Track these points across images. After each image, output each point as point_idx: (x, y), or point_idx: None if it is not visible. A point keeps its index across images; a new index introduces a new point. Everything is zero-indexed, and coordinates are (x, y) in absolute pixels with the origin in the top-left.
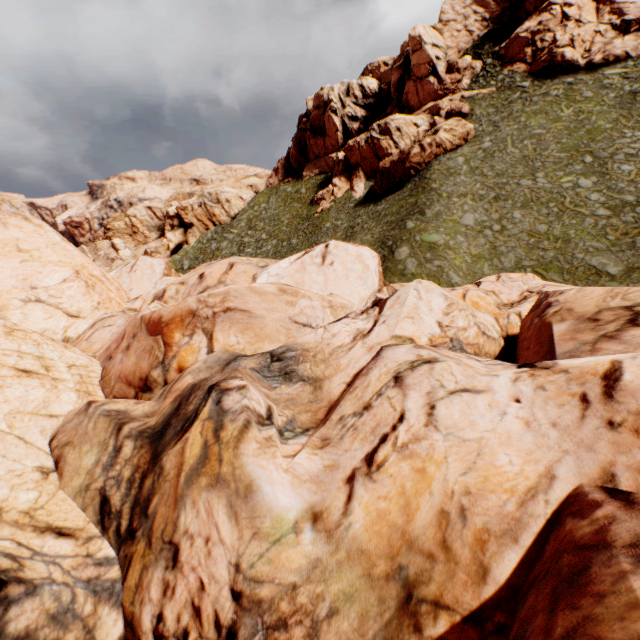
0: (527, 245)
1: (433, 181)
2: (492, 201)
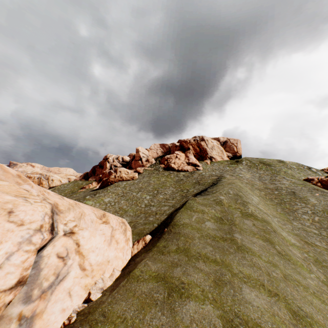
0: (115, 211)
1: (110, 186)
2: (120, 196)
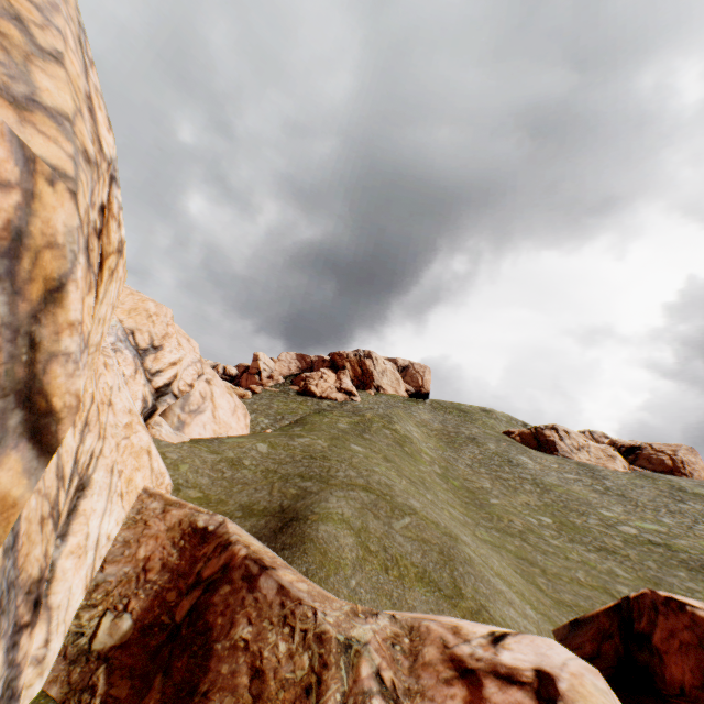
0: None
1: None
2: None
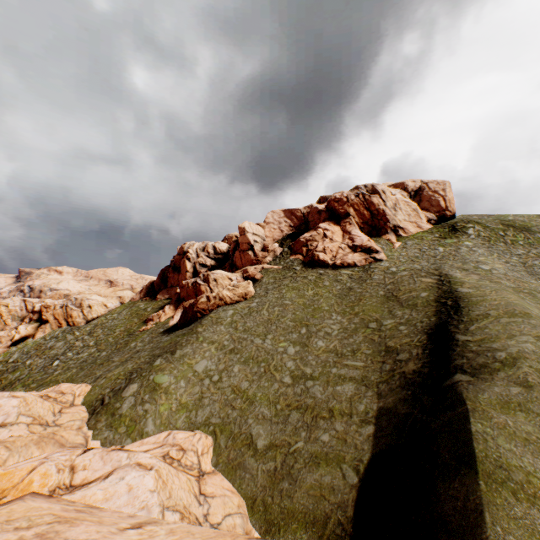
0: (226, 400)
1: (202, 325)
2: (228, 352)
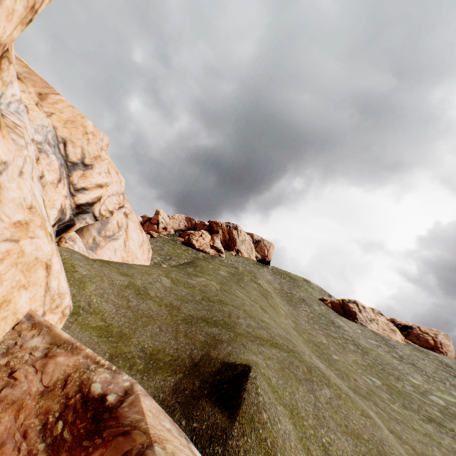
0: None
1: None
2: None
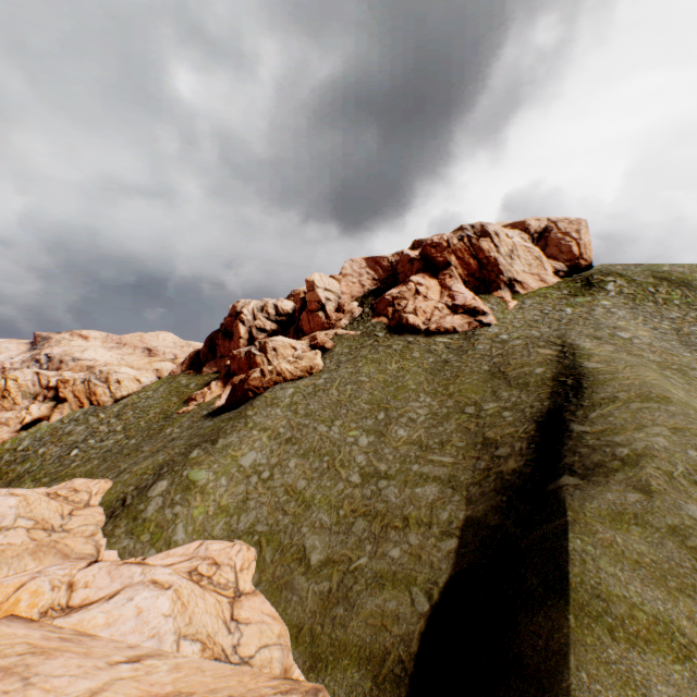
0: (276, 503)
1: (253, 408)
2: (284, 442)
